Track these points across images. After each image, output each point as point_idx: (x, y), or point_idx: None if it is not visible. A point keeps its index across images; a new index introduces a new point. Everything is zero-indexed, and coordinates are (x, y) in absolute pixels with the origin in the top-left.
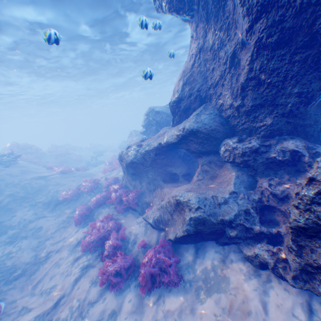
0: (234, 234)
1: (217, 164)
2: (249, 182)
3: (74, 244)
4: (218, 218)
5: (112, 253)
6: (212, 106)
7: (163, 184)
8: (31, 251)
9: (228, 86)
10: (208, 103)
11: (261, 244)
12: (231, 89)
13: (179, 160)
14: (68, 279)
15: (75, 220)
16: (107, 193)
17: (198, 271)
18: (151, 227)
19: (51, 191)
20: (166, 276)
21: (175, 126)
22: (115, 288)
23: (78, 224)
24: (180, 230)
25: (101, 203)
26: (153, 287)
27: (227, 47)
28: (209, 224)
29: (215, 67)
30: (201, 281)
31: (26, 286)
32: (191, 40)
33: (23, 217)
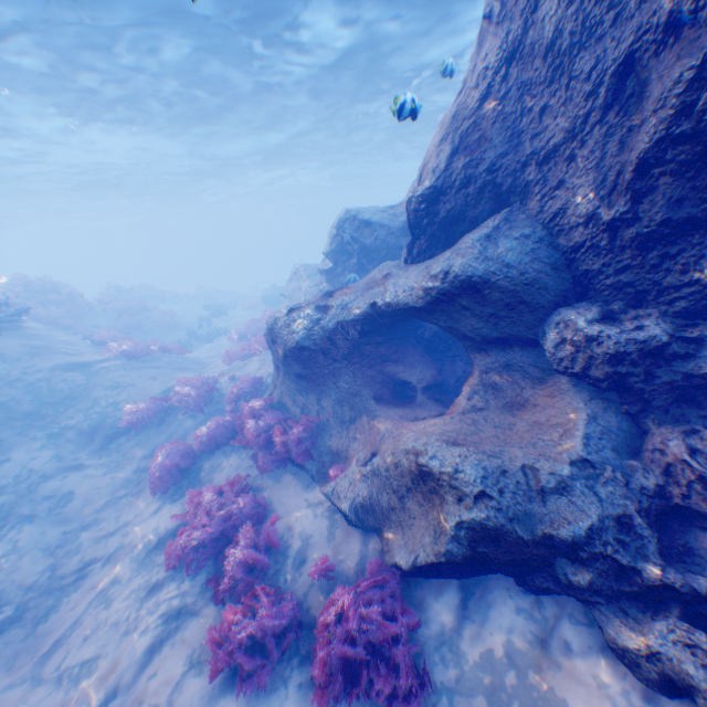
0: (587, 583)
1: (529, 374)
2: (623, 435)
3: (150, 544)
4: (541, 533)
5: (242, 584)
6: (531, 217)
7: (377, 408)
8: (43, 556)
9: (589, 160)
10: (517, 206)
11: (670, 625)
12: (598, 171)
13: (418, 348)
14: (130, 643)
15: (155, 481)
16: (233, 418)
17: (474, 663)
18: (343, 521)
19: (99, 403)
20: (386, 671)
21: (418, 264)
22: (248, 687)
23: (161, 491)
24: (426, 546)
25: (219, 441)
26: (351, 697)
27: (607, 42)
28: (512, 545)
29: (554, 105)
30: (482, 698)
31: (23, 655)
32: (483, 27)
33: (28, 465)
